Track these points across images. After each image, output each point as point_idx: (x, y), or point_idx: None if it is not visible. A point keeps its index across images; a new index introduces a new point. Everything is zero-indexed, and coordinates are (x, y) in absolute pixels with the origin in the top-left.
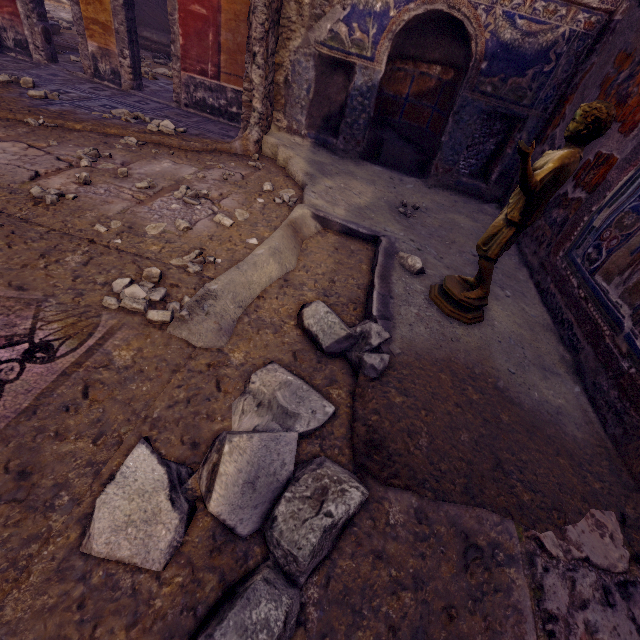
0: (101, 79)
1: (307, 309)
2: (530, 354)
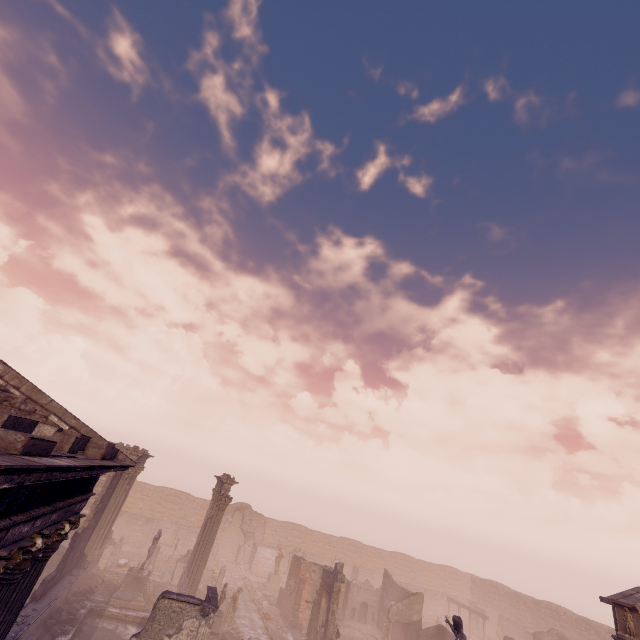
0: None
1: None
2: None
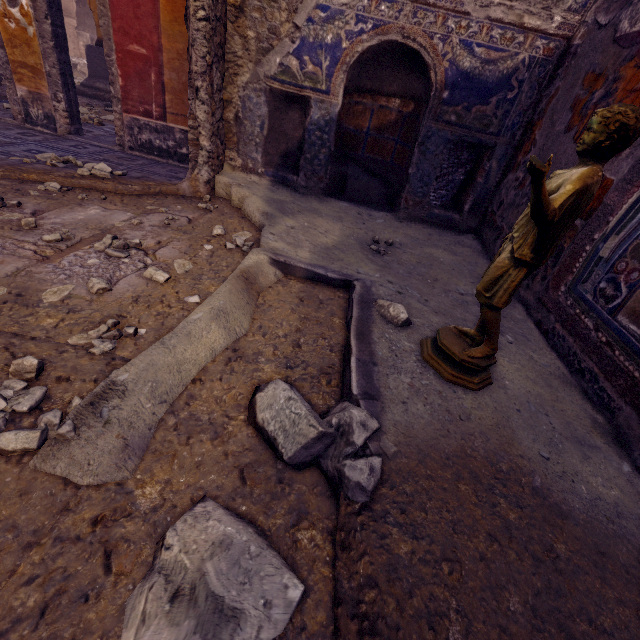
0: (33, 124)
1: (262, 394)
2: (557, 423)
